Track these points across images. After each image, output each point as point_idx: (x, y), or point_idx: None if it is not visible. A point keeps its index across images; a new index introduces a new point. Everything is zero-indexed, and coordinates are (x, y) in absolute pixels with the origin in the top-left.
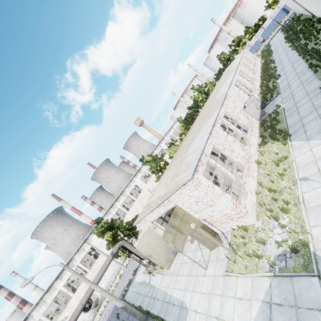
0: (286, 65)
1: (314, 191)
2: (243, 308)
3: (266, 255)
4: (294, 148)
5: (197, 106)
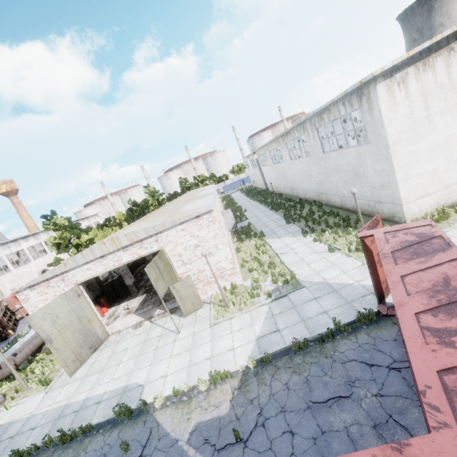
0: (250, 207)
1: (291, 257)
2: (244, 332)
3: (264, 289)
4: (269, 242)
5: (145, 207)
